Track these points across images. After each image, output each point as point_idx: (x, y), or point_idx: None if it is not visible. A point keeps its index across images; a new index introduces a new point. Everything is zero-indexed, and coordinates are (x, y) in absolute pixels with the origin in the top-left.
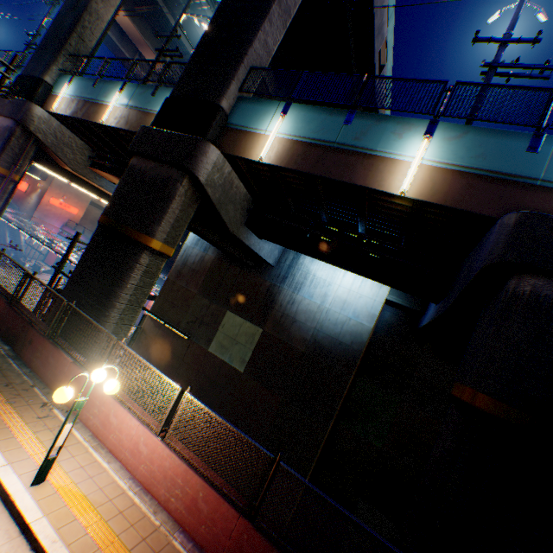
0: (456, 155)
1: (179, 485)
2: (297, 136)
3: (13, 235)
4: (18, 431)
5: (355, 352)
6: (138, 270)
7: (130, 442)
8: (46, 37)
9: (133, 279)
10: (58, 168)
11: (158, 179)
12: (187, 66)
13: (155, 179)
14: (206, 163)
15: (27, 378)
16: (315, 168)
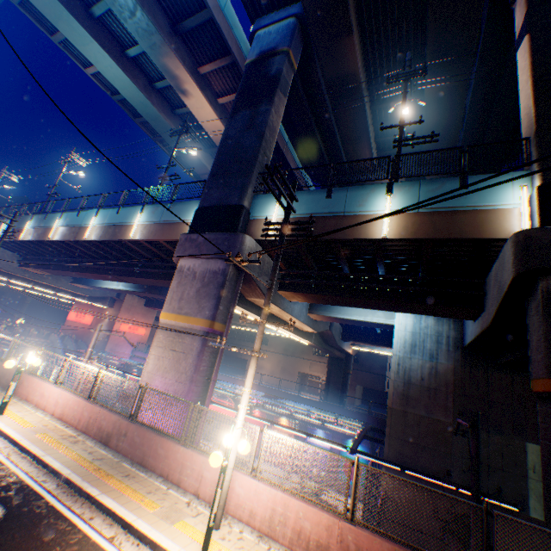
0: None
1: None
2: None
3: None
4: None
5: None
6: None
7: None
8: (219, 162)
9: None
10: (243, 302)
11: None
12: (546, 141)
13: None
14: None
15: None
16: None
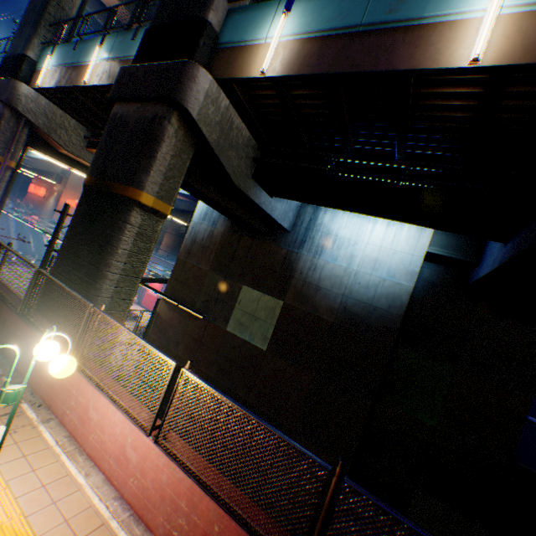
0: None
1: (182, 511)
2: (307, 32)
3: (36, 239)
4: None
5: (394, 317)
6: (129, 232)
7: (114, 446)
8: (26, 13)
9: (124, 243)
10: (55, 153)
11: (142, 121)
12: None
13: (138, 122)
14: (196, 92)
15: None
16: (336, 64)
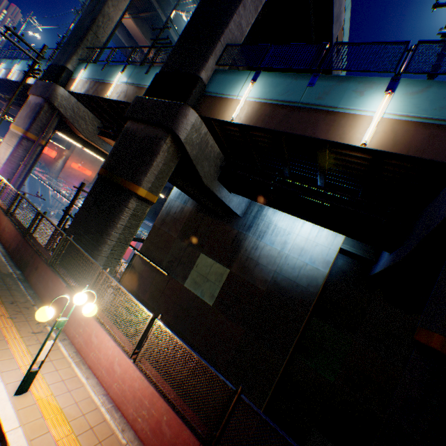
0: (419, 108)
1: (146, 406)
2: (265, 98)
3: (44, 190)
4: (13, 343)
5: (311, 293)
6: (127, 213)
7: (106, 361)
8: (70, 36)
9: (122, 220)
10: (74, 136)
11: (146, 138)
12: (174, 48)
13: (143, 138)
14: (186, 124)
15: (30, 298)
16: (280, 125)
